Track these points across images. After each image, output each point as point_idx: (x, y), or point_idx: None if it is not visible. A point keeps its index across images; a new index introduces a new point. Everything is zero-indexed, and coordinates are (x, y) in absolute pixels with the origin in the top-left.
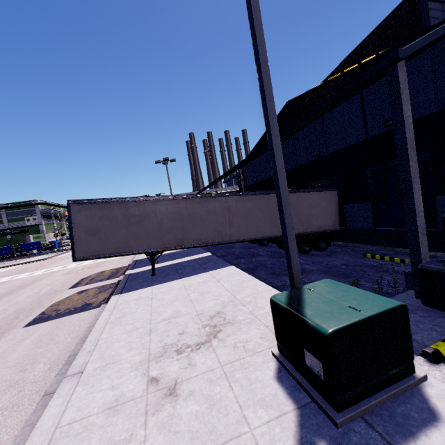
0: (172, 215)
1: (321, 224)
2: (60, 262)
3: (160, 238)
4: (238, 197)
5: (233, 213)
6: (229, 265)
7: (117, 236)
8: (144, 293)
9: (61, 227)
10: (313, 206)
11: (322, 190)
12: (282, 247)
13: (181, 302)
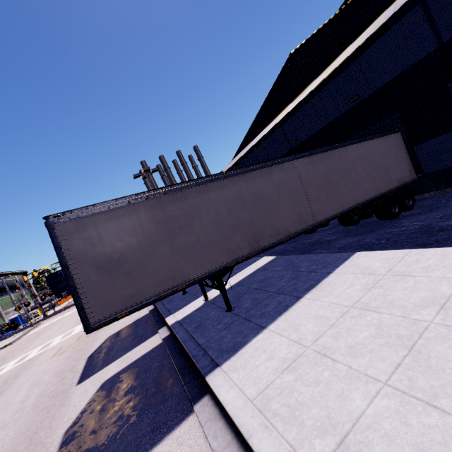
0: (230, 203)
1: (399, 176)
2: (36, 341)
3: (224, 246)
4: (305, 159)
5: (307, 183)
6: (349, 253)
7: (157, 261)
8: (274, 347)
9: (23, 296)
10: (384, 155)
11: (386, 133)
12: (351, 222)
13: (447, 342)
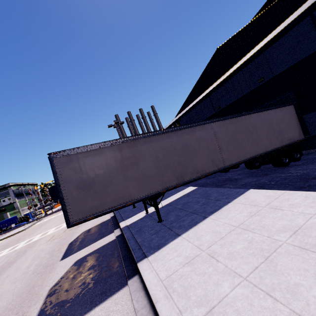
0: (165, 150)
1: (290, 136)
2: (39, 230)
3: (159, 178)
4: (220, 123)
5: (220, 139)
6: (245, 189)
7: (114, 185)
8: (182, 249)
9: (33, 200)
10: (280, 121)
11: (282, 106)
12: (254, 167)
13: (290, 256)
